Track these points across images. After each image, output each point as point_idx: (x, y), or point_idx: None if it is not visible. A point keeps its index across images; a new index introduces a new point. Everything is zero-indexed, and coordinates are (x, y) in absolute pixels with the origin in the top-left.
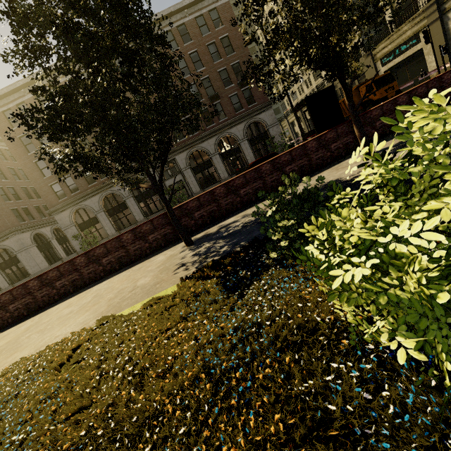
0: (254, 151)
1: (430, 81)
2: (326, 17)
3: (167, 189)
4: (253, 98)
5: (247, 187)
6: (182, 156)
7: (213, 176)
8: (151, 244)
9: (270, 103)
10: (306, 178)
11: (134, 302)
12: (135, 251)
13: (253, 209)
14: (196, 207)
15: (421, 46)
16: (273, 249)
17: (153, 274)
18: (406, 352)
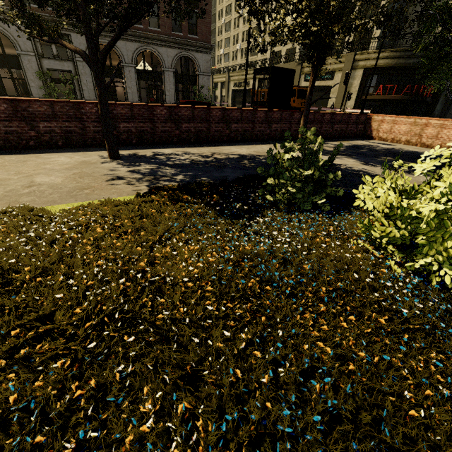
0: (176, 90)
1: (345, 114)
2: (347, 1)
3: (43, 71)
4: (196, 28)
5: (191, 123)
6: (82, 38)
7: (110, 91)
8: (40, 134)
9: (211, 47)
10: (321, 140)
11: (50, 202)
12: (8, 134)
13: (195, 150)
14: (126, 117)
15: (332, 84)
16: (264, 192)
17: (65, 175)
18: (436, 279)
